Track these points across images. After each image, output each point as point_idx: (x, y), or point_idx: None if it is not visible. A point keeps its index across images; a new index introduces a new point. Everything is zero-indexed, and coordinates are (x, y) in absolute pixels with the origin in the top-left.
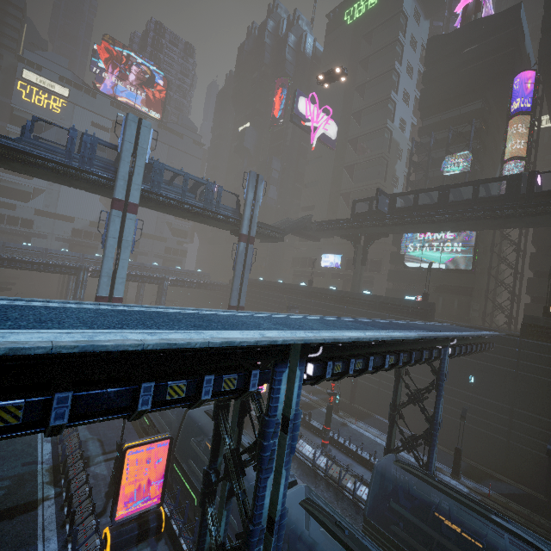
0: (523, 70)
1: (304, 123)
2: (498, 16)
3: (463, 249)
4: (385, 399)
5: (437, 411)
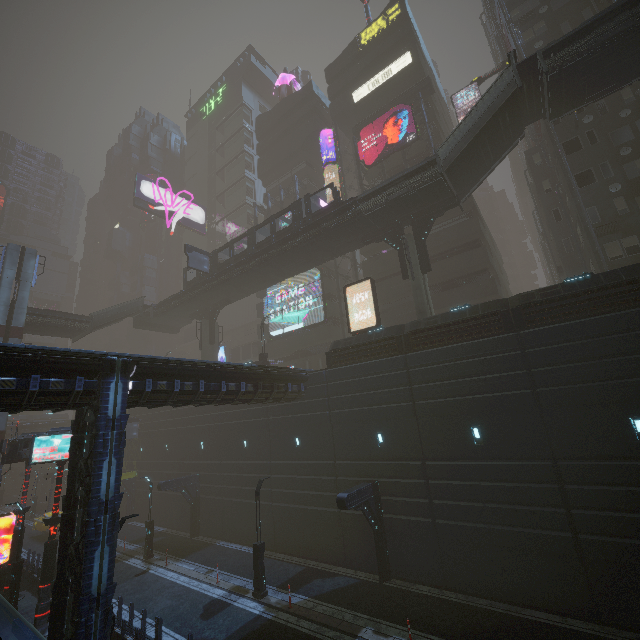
0: (322, 129)
1: (153, 207)
2: (299, 93)
3: (314, 301)
4: (229, 512)
5: (96, 480)
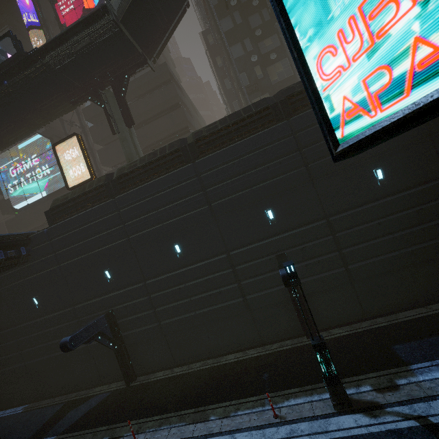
0: None
1: None
2: None
3: (51, 169)
4: None
5: None
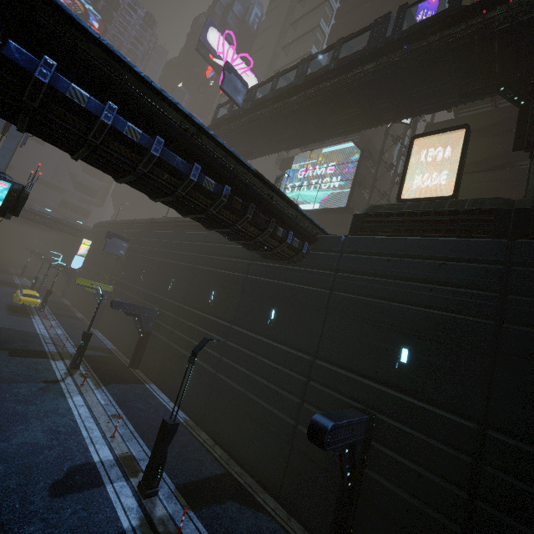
0: None
1: (213, 58)
2: None
3: (341, 183)
4: (171, 360)
5: None
